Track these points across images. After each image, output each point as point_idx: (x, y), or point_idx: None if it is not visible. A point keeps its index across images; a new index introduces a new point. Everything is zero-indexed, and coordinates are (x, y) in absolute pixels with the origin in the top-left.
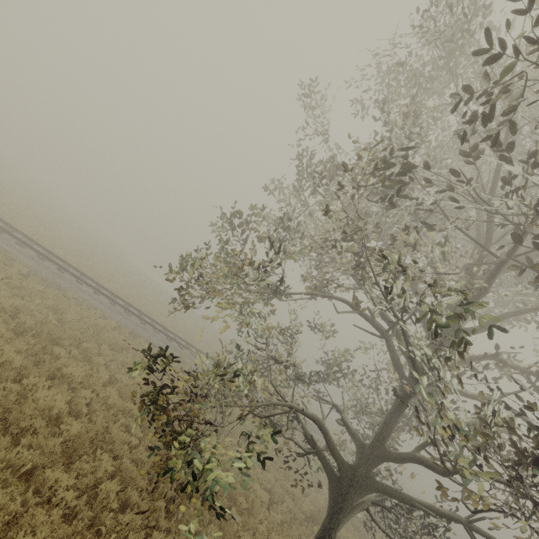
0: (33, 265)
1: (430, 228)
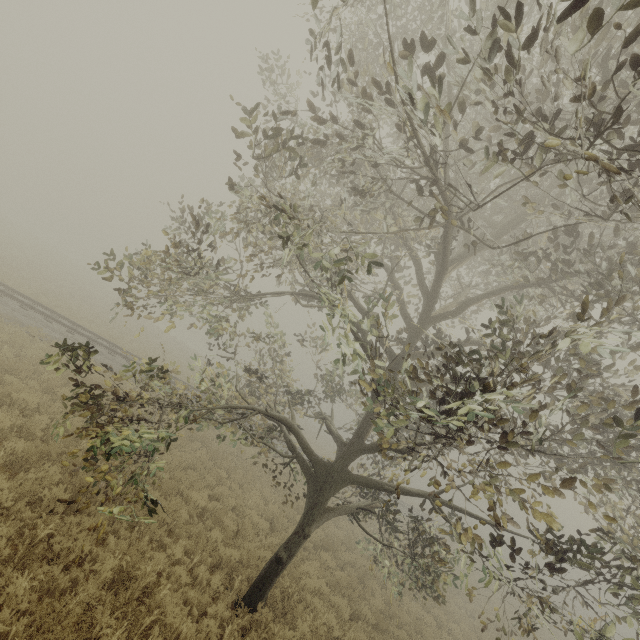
0: None
1: (365, 196)
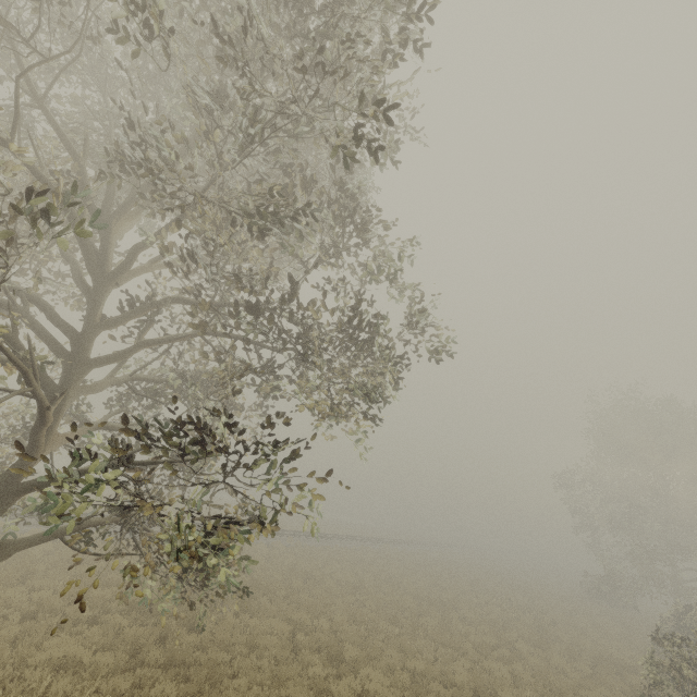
0: None
1: None
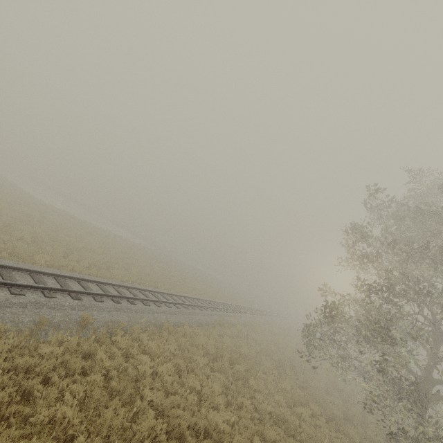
0: (128, 318)
1: None
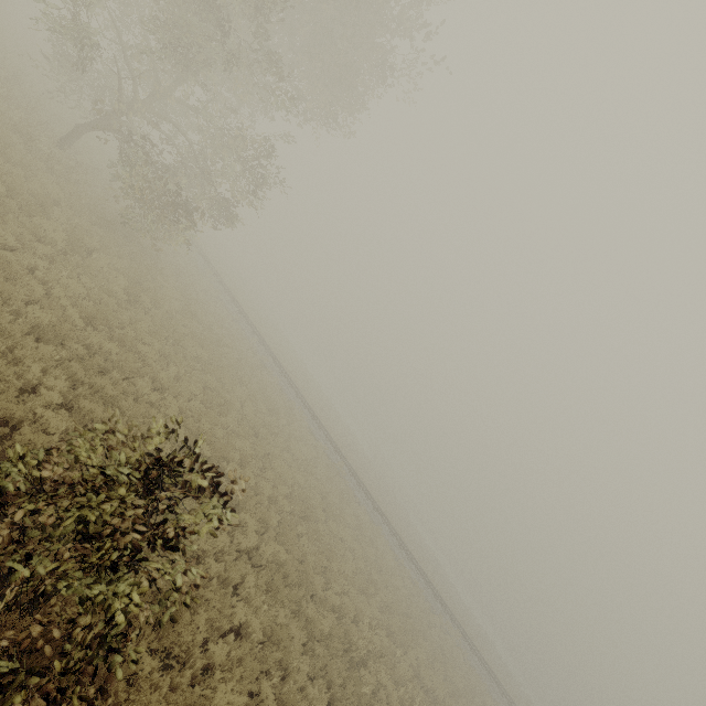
0: None
1: None
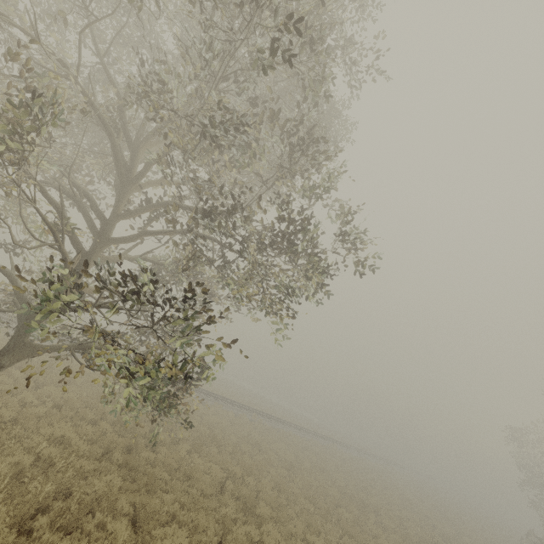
0: None
1: None
